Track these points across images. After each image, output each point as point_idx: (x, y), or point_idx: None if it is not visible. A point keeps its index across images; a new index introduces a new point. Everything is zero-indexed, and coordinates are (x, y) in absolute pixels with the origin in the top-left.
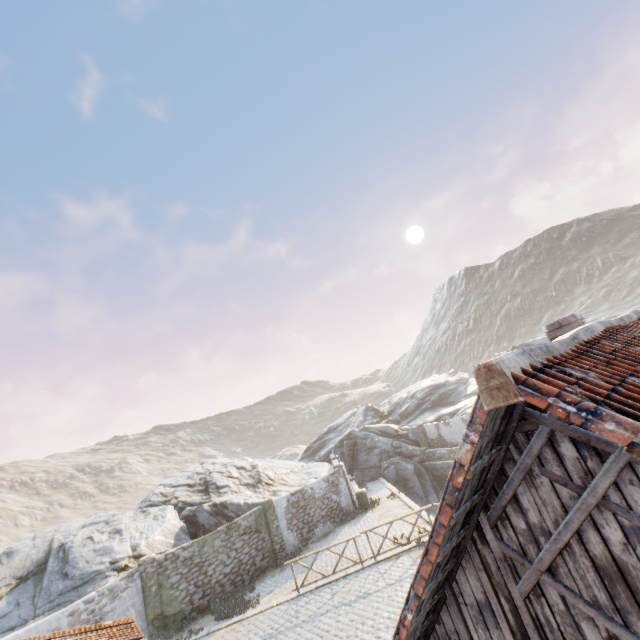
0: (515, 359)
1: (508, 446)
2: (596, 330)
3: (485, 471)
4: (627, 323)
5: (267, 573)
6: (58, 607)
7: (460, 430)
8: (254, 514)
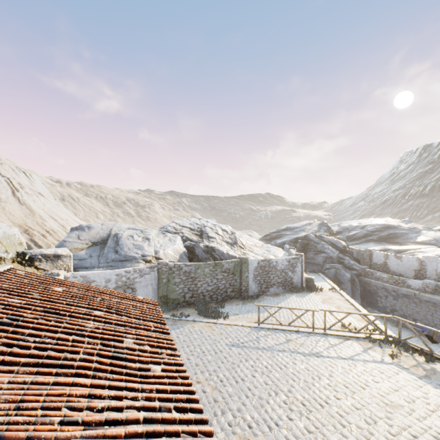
0: None
1: None
2: None
3: None
4: None
5: (233, 301)
6: (111, 267)
7: (410, 266)
8: (234, 263)
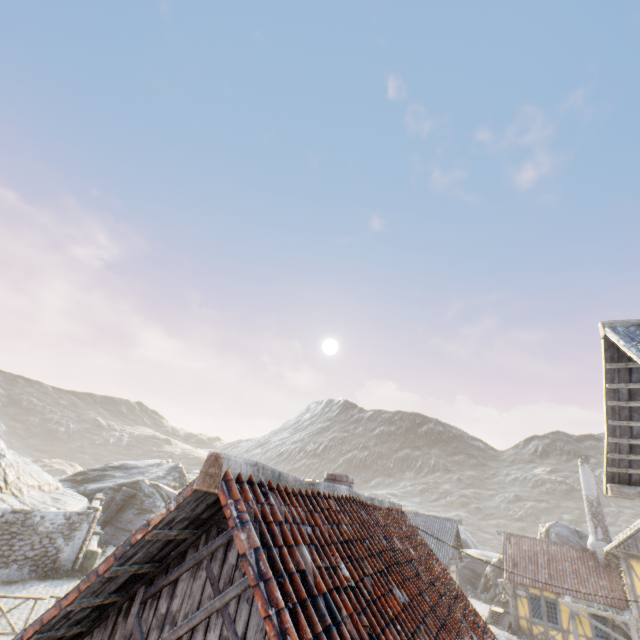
0: (242, 464)
1: (202, 534)
2: (339, 491)
3: (171, 546)
4: (374, 504)
5: None
6: None
7: None
8: None
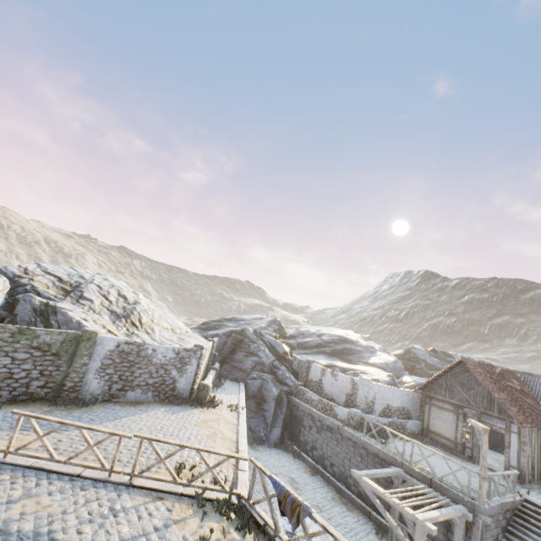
0: None
1: None
2: None
3: None
4: None
5: (34, 404)
6: None
7: (343, 388)
8: (65, 335)
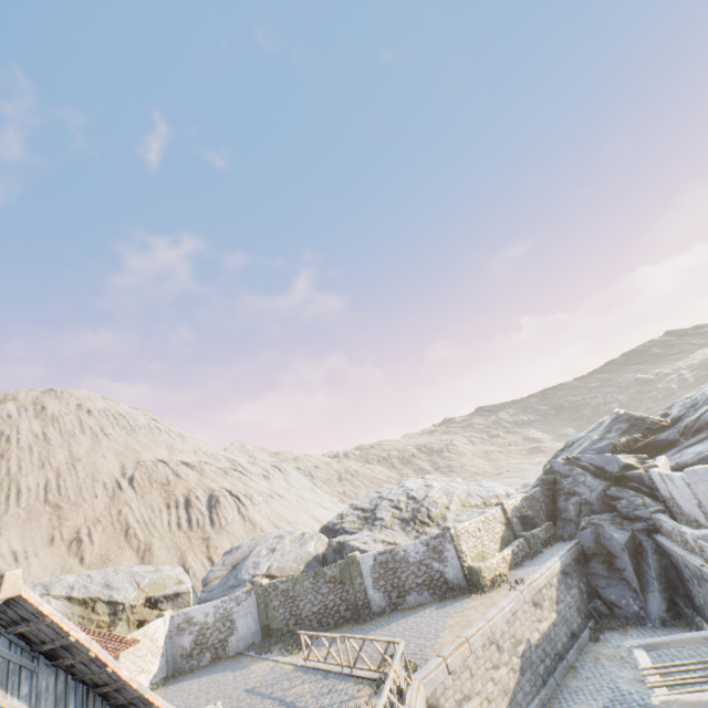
0: None
1: None
2: None
3: None
4: None
5: (346, 624)
6: (223, 597)
7: (688, 498)
8: (338, 566)
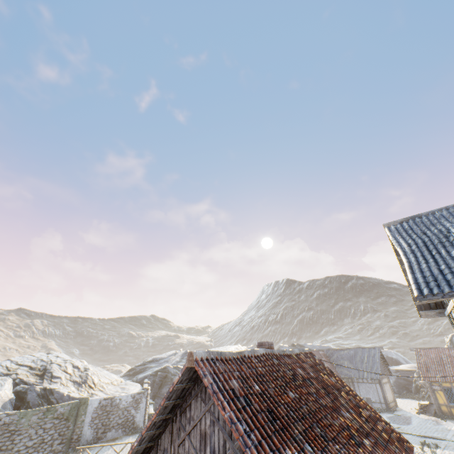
0: (202, 353)
1: (195, 384)
2: (258, 352)
3: (185, 391)
4: (285, 353)
5: None
6: None
7: None
8: (71, 405)
